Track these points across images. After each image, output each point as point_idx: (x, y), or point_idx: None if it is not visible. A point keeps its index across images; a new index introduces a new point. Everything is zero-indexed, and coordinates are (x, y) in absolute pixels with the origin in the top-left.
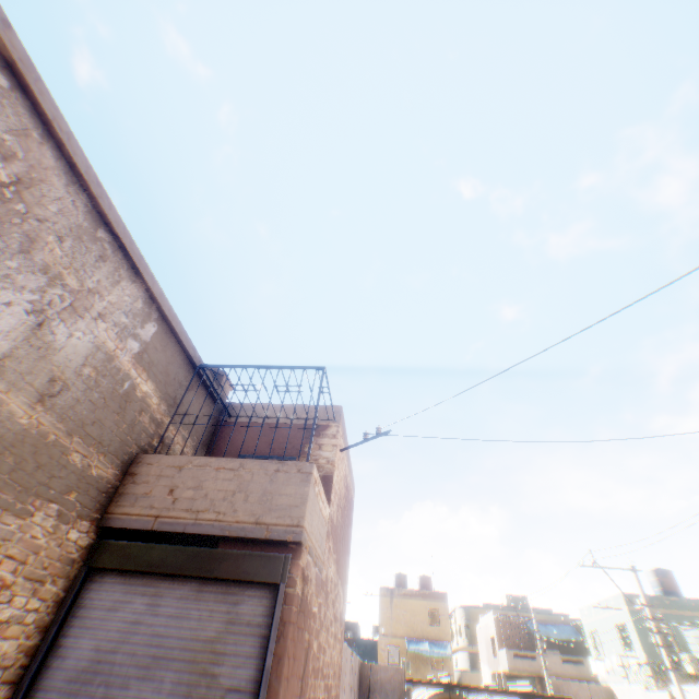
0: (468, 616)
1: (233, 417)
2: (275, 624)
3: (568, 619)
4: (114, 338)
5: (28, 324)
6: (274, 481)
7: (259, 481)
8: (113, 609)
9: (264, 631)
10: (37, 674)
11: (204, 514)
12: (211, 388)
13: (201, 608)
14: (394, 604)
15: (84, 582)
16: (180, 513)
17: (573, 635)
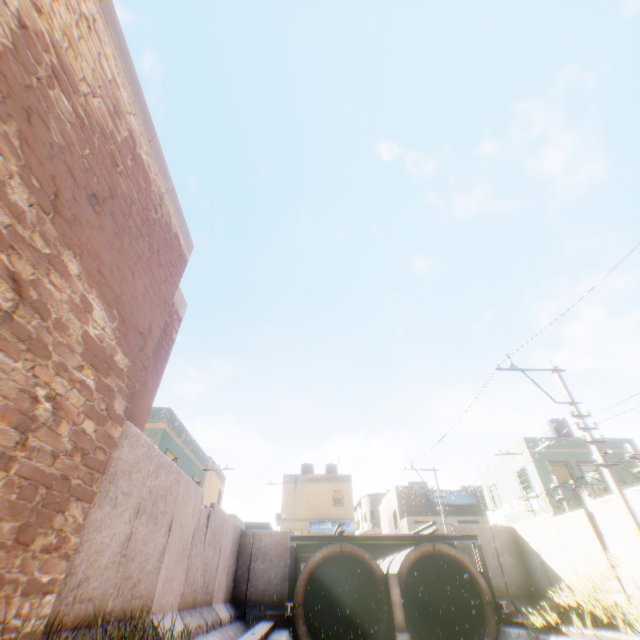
0: (372, 503)
1: None
2: None
3: (465, 487)
4: None
5: None
6: None
7: None
8: None
9: None
10: None
11: None
12: None
13: None
14: (298, 490)
15: None
16: None
17: (470, 499)
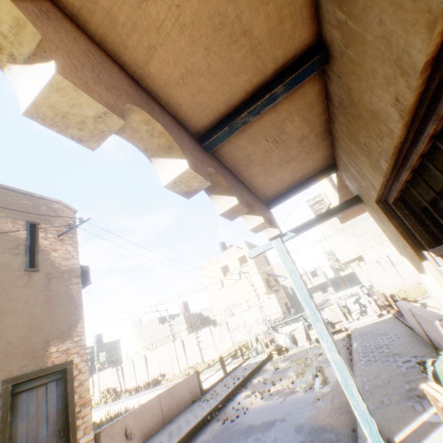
0: None
1: None
2: None
3: None
4: None
5: None
6: None
7: None
8: None
9: None
10: None
11: None
12: None
13: None
14: None
15: None
16: None
17: None
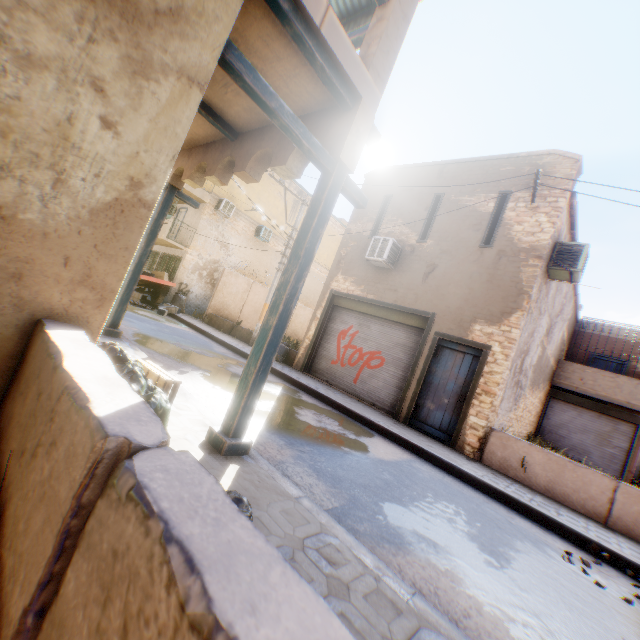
0: None
1: (582, 329)
2: (635, 436)
3: None
4: (564, 325)
5: (556, 338)
6: (634, 388)
7: (626, 386)
8: (562, 411)
9: (629, 436)
10: (541, 421)
11: (598, 392)
12: (577, 319)
13: (599, 422)
14: None
15: (548, 400)
16: (586, 389)
17: None
